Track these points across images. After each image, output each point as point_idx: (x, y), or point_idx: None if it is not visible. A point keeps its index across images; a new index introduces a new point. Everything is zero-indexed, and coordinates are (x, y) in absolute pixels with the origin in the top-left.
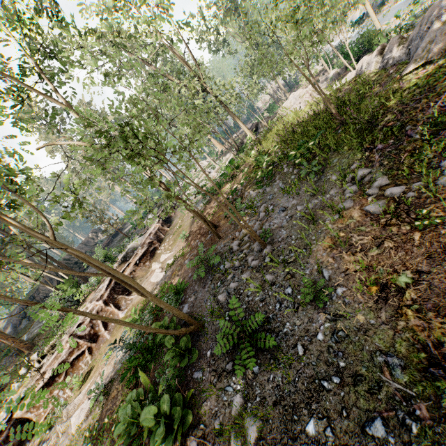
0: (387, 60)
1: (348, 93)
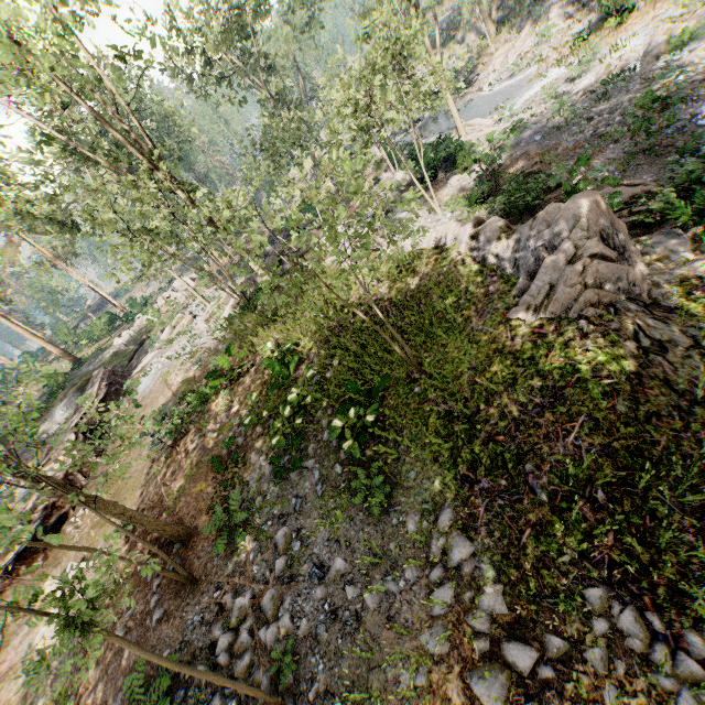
0: (483, 252)
1: (427, 286)
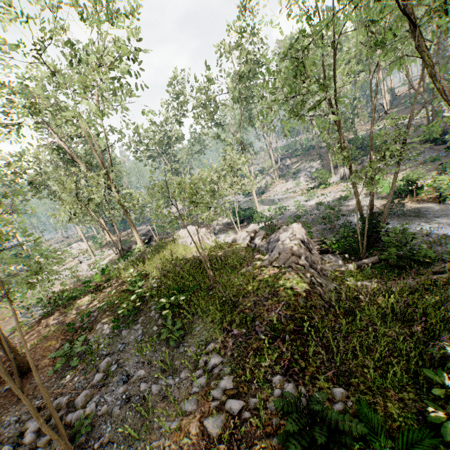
0: (255, 244)
1: (227, 254)
